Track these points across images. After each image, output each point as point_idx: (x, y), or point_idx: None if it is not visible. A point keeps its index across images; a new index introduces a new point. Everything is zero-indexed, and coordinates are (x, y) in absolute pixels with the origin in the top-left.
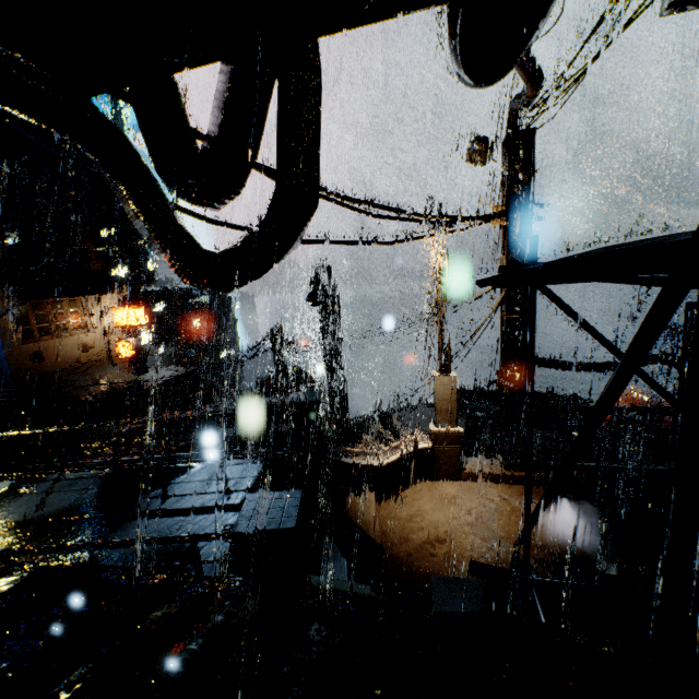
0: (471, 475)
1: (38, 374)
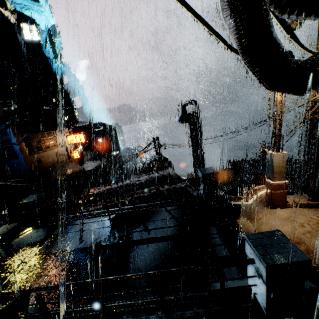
0: (292, 205)
1: (40, 169)
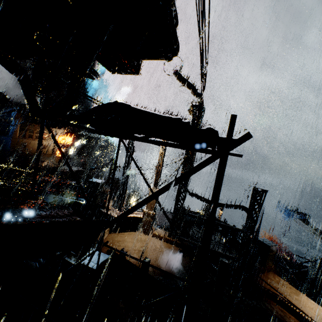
0: (154, 234)
1: (21, 151)
